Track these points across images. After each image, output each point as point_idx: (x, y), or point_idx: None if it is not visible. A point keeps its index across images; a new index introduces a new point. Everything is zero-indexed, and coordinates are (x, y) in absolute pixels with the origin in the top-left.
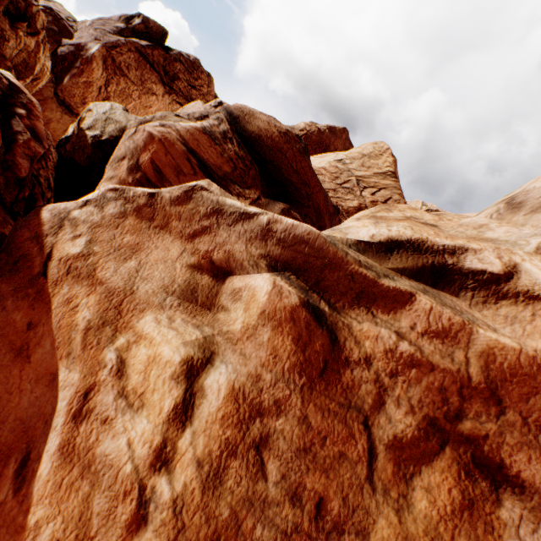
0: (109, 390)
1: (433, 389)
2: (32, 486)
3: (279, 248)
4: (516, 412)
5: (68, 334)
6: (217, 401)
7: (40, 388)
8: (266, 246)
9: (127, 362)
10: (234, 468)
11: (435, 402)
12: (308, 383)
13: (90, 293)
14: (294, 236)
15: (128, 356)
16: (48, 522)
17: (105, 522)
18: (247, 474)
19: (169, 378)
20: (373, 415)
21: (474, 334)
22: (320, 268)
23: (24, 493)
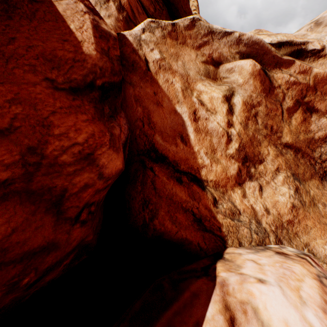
0: (202, 110)
1: (299, 91)
2: (190, 142)
3: (245, 48)
4: (319, 92)
5: (174, 94)
6: (240, 106)
7: (172, 116)
8: (239, 48)
9: (202, 101)
10: (250, 123)
11: (299, 95)
12: (265, 95)
13: (174, 77)
14: (252, 41)
15: (201, 99)
16: (201, 149)
17: (218, 145)
18: (253, 124)
19: (221, 103)
20: (282, 102)
21: (312, 70)
22: (262, 55)
23: (188, 145)
